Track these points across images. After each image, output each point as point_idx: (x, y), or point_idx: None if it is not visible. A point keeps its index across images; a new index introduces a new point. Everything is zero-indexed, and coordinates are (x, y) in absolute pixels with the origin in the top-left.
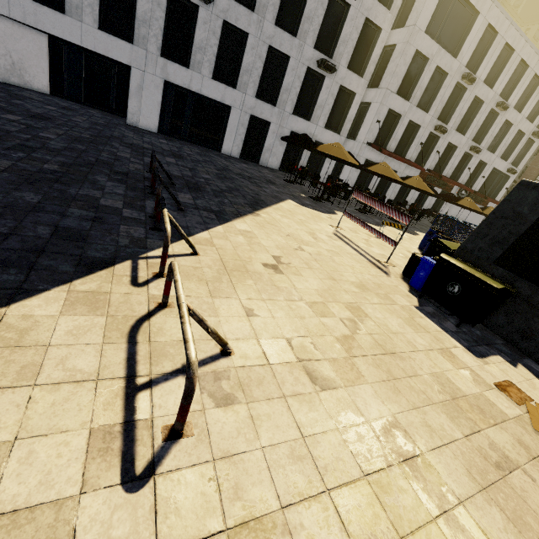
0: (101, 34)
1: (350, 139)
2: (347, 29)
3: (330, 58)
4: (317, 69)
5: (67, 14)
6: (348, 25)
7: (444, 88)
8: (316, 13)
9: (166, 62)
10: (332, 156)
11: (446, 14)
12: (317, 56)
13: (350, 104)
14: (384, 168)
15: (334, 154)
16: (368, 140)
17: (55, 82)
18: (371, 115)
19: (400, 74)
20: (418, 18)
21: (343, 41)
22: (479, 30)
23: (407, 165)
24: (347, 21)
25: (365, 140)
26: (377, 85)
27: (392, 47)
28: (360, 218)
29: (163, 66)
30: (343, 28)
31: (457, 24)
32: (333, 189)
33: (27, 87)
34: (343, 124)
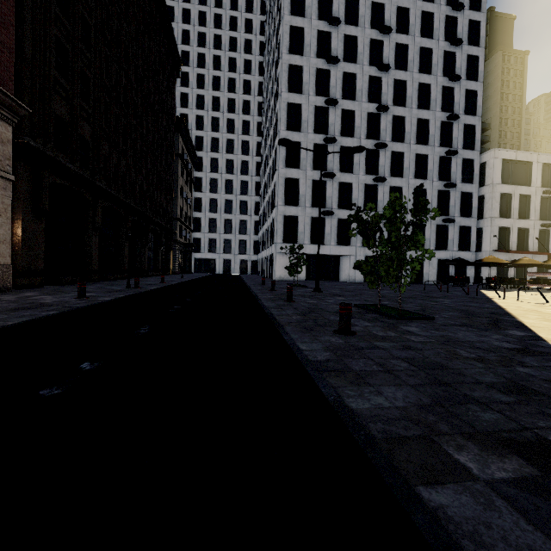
0: (337, 247)
1: (476, 252)
2: (452, 200)
3: (447, 216)
4: (442, 224)
5: (325, 244)
6: (452, 199)
7: (532, 203)
8: (432, 201)
9: (364, 248)
10: (493, 262)
11: (509, 171)
12: (439, 218)
13: (469, 233)
14: (527, 260)
15: (494, 261)
16: (492, 248)
17: (306, 274)
18: (487, 234)
19: (496, 207)
20: (492, 180)
21: (452, 206)
22: (538, 168)
23: (532, 255)
24: (450, 197)
25: (490, 249)
26: (481, 217)
27: (480, 196)
28: (529, 291)
29: (364, 250)
30: (449, 201)
31: (520, 172)
32: (500, 280)
33: (299, 279)
34: (469, 245)
